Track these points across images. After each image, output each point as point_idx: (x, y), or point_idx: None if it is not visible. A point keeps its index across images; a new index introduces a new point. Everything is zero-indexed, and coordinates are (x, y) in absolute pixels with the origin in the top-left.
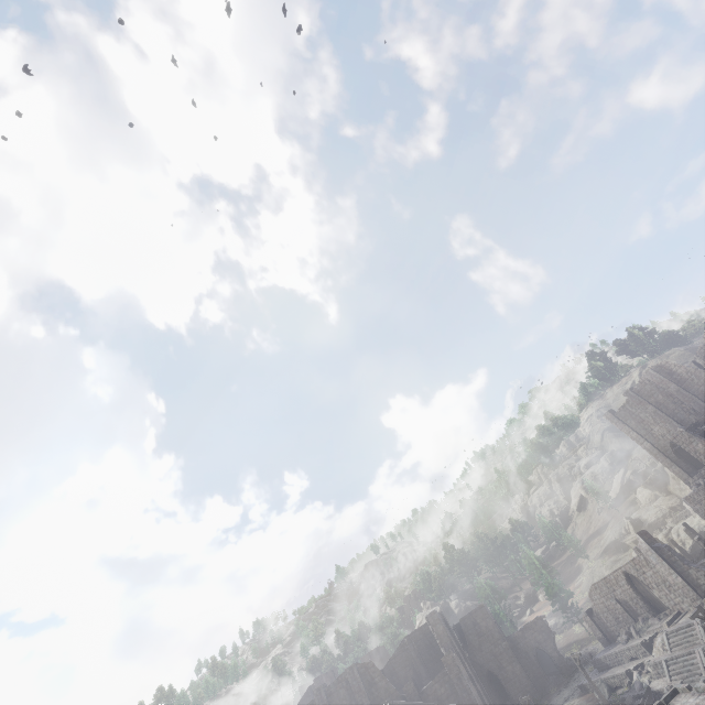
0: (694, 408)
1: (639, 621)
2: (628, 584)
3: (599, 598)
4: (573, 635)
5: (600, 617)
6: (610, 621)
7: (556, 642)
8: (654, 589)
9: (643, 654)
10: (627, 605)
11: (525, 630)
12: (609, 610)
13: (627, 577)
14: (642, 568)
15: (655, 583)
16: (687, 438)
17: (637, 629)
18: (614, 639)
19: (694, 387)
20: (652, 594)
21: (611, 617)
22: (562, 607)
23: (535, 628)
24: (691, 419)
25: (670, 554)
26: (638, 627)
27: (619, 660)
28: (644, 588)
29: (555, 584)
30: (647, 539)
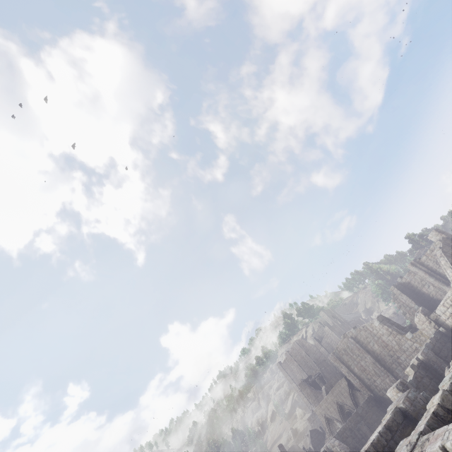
0: (312, 365)
1: None
2: None
3: None
4: None
5: None
6: None
7: None
8: None
9: None
10: None
11: None
12: None
13: None
14: None
15: None
16: (304, 386)
17: None
18: None
19: (311, 354)
20: None
21: None
22: None
23: None
24: (311, 371)
25: None
26: None
27: None
28: None
29: None
30: (282, 449)
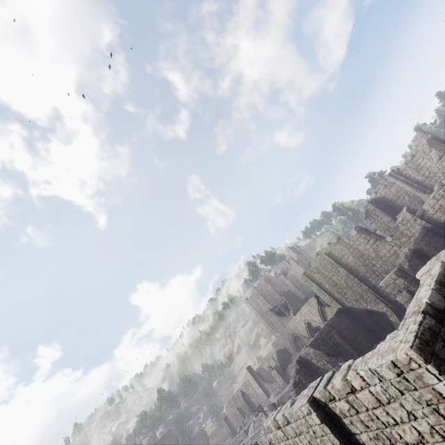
0: (277, 297)
1: (246, 418)
2: (242, 397)
3: (230, 409)
4: (222, 434)
5: (230, 420)
6: (235, 421)
7: (213, 442)
8: (252, 398)
9: (245, 437)
10: (242, 409)
11: (194, 440)
12: (234, 415)
13: (242, 393)
14: (248, 387)
15: (253, 394)
16: (271, 314)
17: (244, 423)
18: (236, 432)
19: (277, 287)
20: (252, 400)
21: (235, 419)
22: (217, 418)
23: (199, 437)
24: (276, 303)
25: (258, 377)
26: (245, 421)
27: (235, 444)
28: (249, 398)
29: (215, 404)
30: (250, 370)
